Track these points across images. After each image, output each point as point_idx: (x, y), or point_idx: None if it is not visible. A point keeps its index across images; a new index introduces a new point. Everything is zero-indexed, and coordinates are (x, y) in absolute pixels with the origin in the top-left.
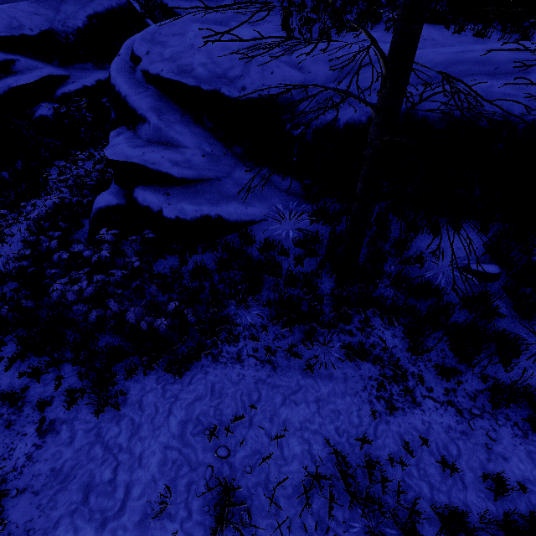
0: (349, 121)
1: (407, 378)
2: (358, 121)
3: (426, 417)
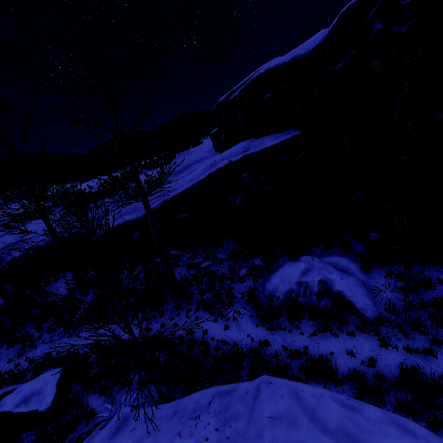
0: (19, 255)
1: (36, 341)
2: (22, 254)
3: (36, 350)
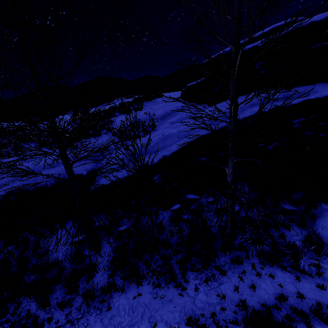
0: None
1: (44, 325)
2: None
3: None
